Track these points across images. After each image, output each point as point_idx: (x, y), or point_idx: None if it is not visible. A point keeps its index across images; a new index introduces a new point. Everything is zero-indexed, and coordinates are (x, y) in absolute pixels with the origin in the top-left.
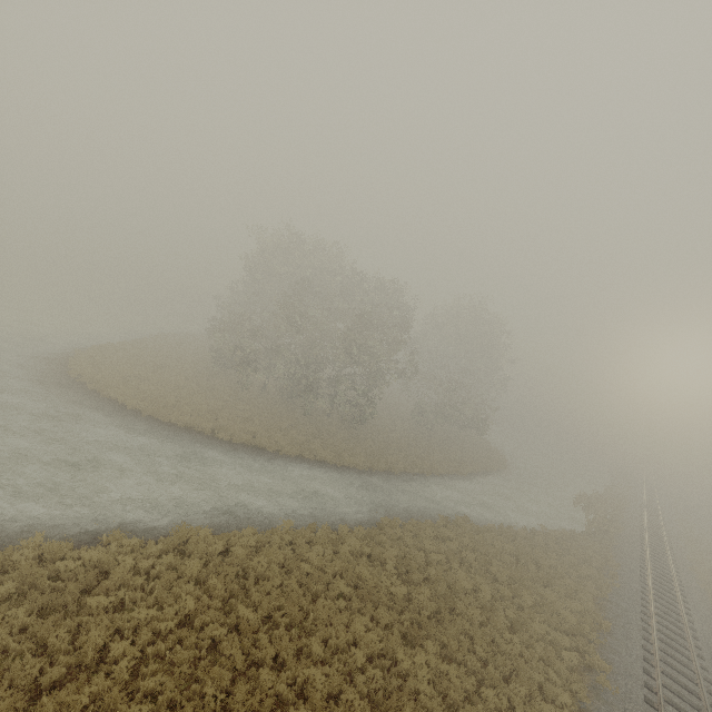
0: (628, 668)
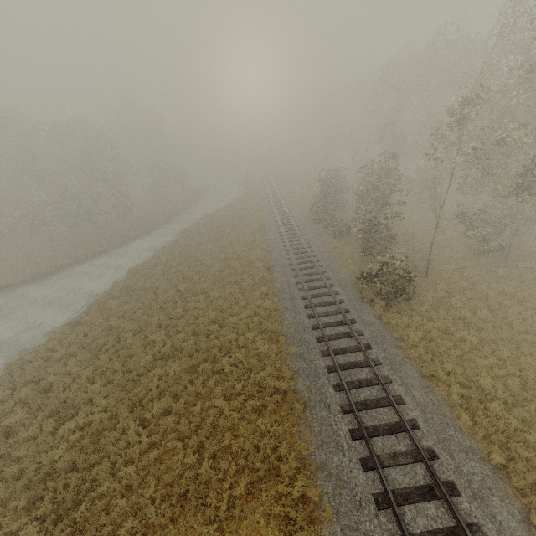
0: (268, 213)
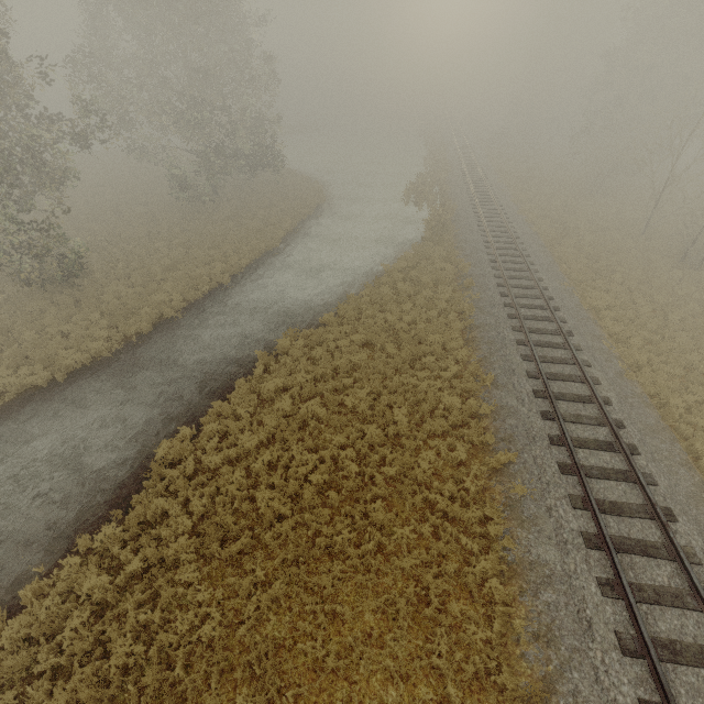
0: (527, 427)
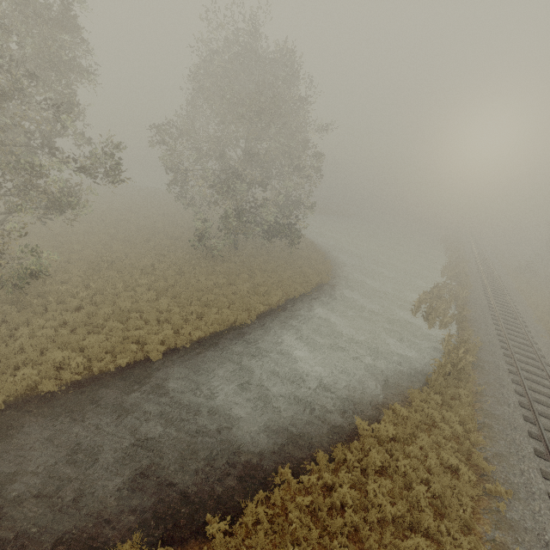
0: None
